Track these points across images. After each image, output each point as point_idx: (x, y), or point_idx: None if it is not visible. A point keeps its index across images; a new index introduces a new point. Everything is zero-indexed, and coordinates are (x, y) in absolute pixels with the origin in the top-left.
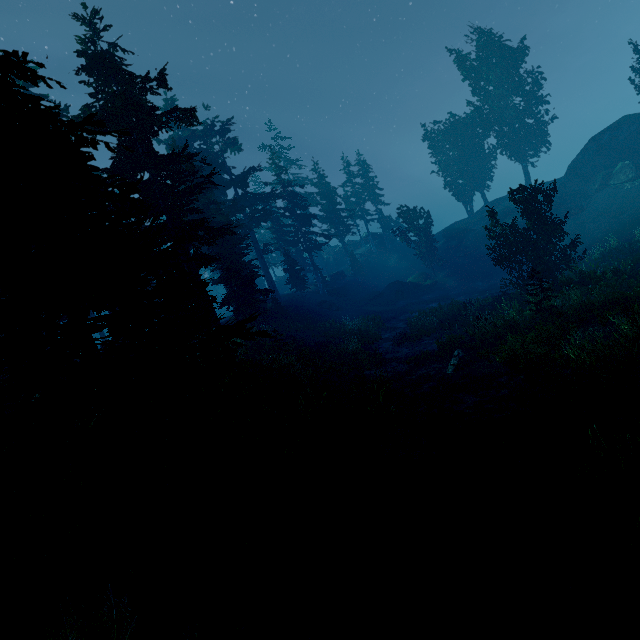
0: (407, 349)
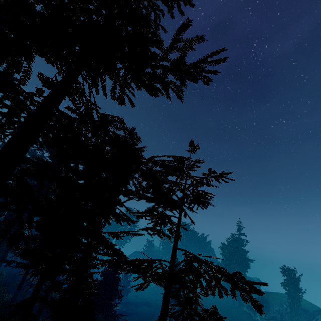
0: None
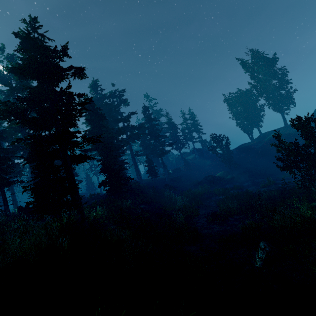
0: (217, 227)
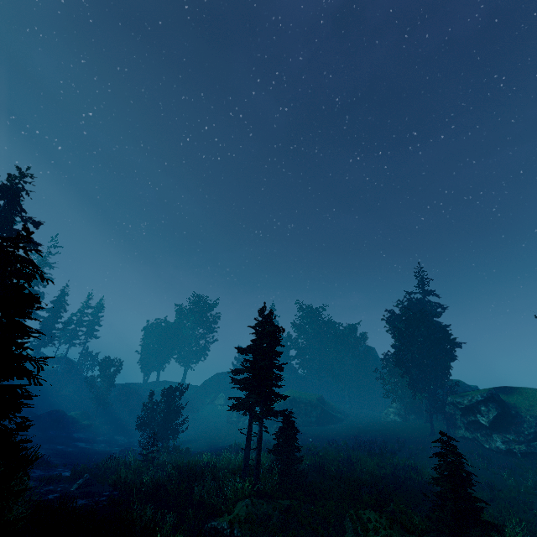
0: (42, 471)
